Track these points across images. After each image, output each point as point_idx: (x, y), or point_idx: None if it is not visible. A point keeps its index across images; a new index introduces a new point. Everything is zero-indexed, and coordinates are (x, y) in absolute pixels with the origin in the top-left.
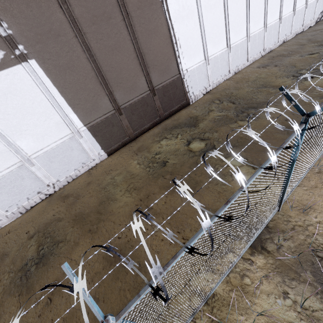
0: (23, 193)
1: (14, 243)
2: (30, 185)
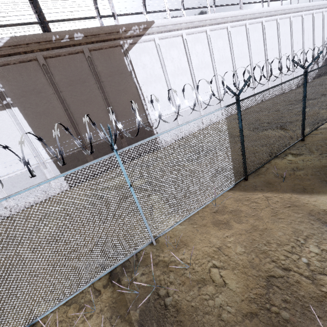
0: None
1: None
2: None
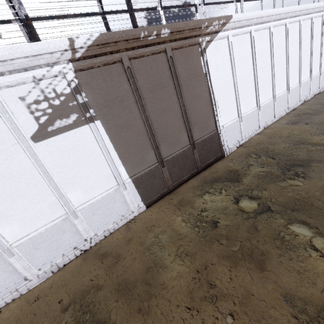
0: (60, 248)
1: (44, 315)
2: (68, 240)
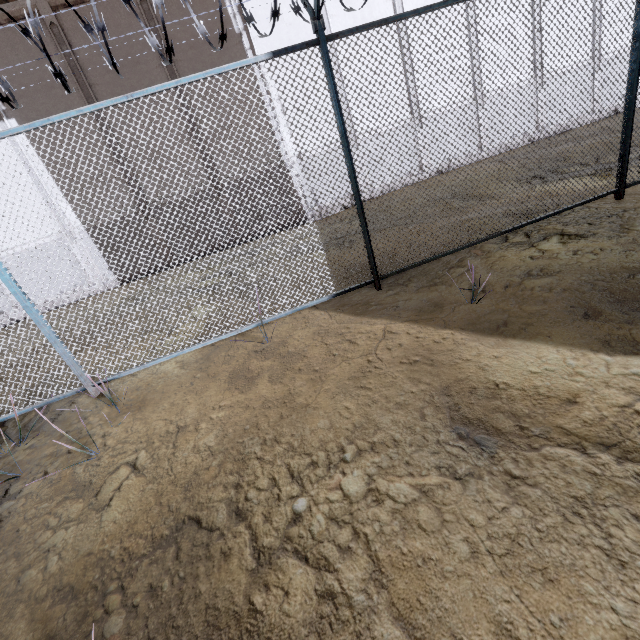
0: None
1: None
2: None
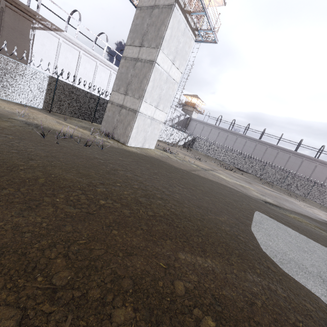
0: None
1: None
2: None
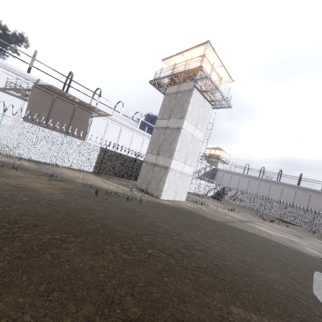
0: None
1: None
2: None
